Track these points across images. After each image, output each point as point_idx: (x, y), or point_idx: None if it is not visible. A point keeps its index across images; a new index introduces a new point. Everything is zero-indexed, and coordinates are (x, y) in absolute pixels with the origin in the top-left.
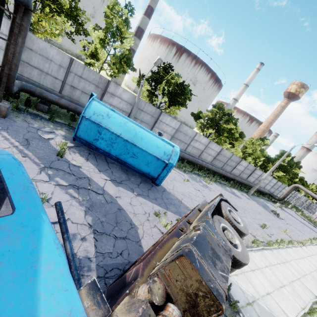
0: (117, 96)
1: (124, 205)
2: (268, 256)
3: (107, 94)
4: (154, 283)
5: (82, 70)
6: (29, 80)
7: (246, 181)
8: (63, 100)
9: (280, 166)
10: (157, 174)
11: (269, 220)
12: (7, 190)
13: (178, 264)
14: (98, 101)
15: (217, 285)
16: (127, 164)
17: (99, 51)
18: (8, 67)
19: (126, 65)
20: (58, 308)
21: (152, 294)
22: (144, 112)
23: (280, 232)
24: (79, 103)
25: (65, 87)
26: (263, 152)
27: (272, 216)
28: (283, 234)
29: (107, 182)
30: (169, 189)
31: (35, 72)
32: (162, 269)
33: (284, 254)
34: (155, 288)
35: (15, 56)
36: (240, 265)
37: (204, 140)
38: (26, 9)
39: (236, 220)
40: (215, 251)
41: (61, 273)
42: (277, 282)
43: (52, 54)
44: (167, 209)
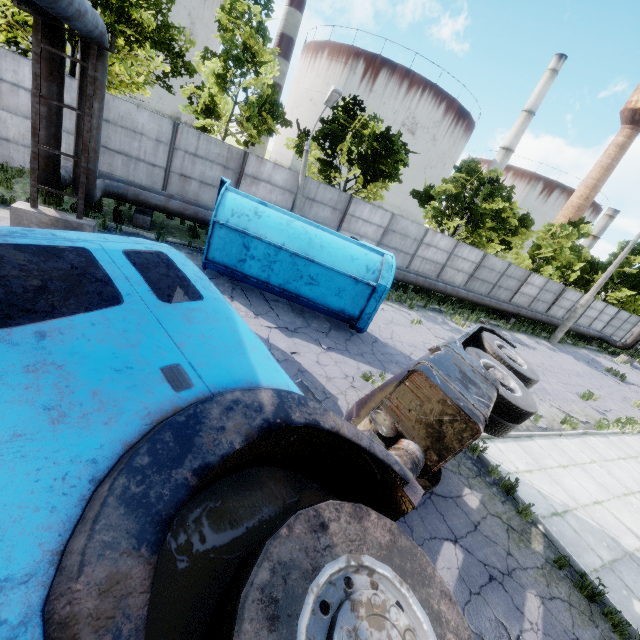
0: (263, 181)
1: (307, 366)
2: (598, 446)
3: (246, 180)
4: (377, 414)
5: (196, 141)
6: (113, 177)
7: (546, 316)
8: (173, 203)
9: (622, 276)
10: (358, 310)
11: (602, 387)
12: (188, 279)
13: (409, 386)
14: (236, 191)
15: (471, 406)
16: (302, 299)
17: (218, 101)
18: (85, 157)
19: (270, 118)
20: (276, 381)
21: (377, 424)
22: (317, 202)
23: (627, 406)
24: (199, 204)
25: (170, 180)
26: (581, 253)
27: (609, 380)
28: (634, 411)
29: (273, 330)
30: (385, 339)
31: (119, 160)
32: (387, 400)
33: (634, 444)
34: (380, 418)
35: (92, 135)
36: (519, 415)
37: (444, 243)
38: (100, 49)
39: (512, 360)
40: (467, 376)
41: (267, 357)
42: (618, 487)
43: (141, 122)
44: (385, 370)
